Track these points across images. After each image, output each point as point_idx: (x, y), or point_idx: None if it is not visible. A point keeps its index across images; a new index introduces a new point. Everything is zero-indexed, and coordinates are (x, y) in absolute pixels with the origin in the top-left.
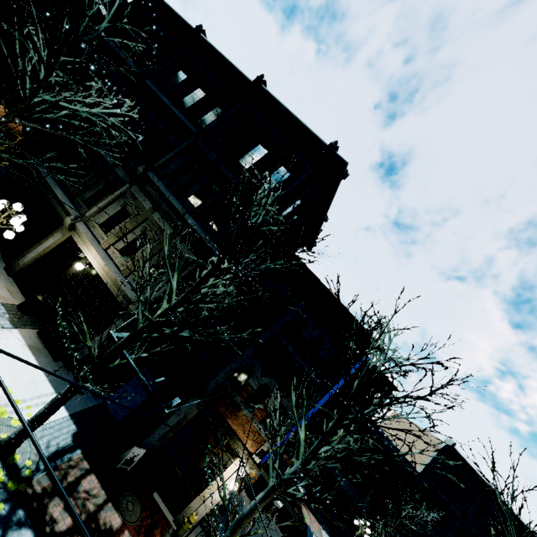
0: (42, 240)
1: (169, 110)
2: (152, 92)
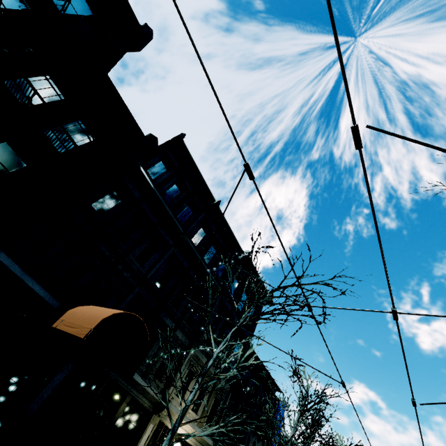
0: (138, 443)
1: (205, 270)
2: (193, 254)
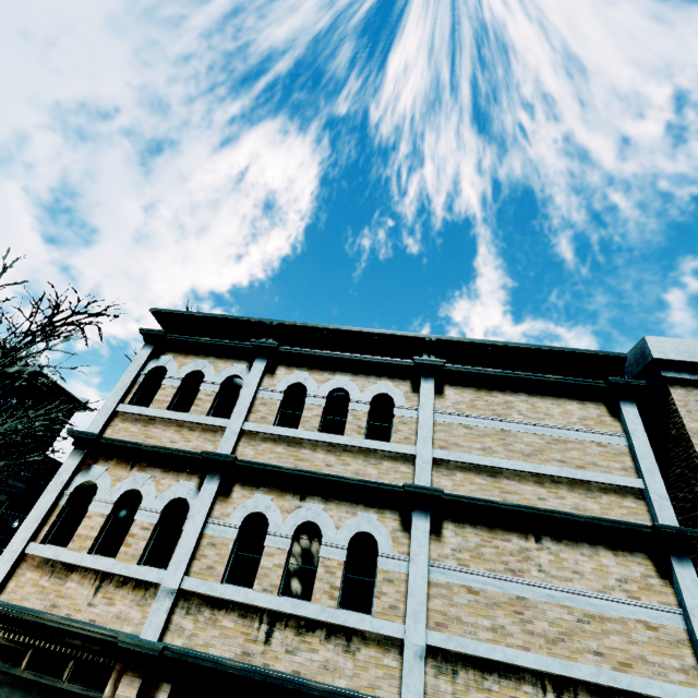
0: None
1: None
2: None
